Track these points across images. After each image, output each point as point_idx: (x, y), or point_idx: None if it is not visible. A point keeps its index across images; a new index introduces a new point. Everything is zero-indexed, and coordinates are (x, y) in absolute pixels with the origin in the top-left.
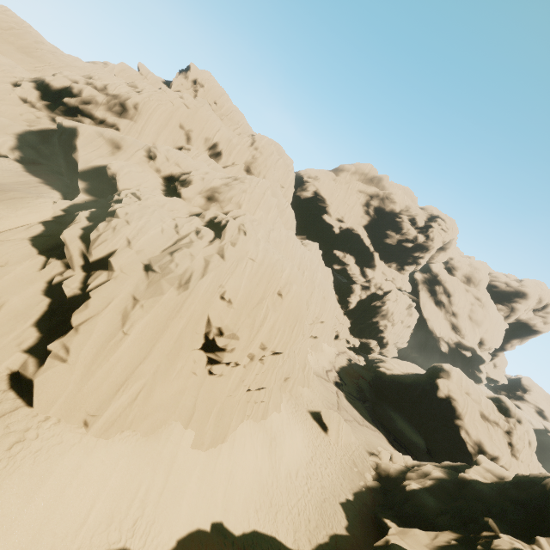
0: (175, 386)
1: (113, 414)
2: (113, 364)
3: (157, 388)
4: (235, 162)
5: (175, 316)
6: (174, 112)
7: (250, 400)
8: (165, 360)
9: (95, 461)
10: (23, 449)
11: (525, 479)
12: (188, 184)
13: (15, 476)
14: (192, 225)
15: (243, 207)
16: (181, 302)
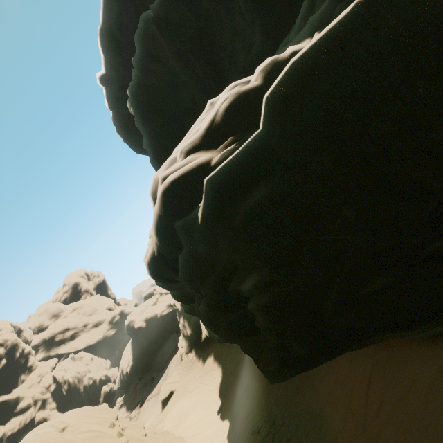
0: None
1: None
2: None
3: None
4: None
5: None
6: None
7: (153, 437)
8: None
9: None
10: None
11: None
12: None
13: None
14: None
15: None
16: None
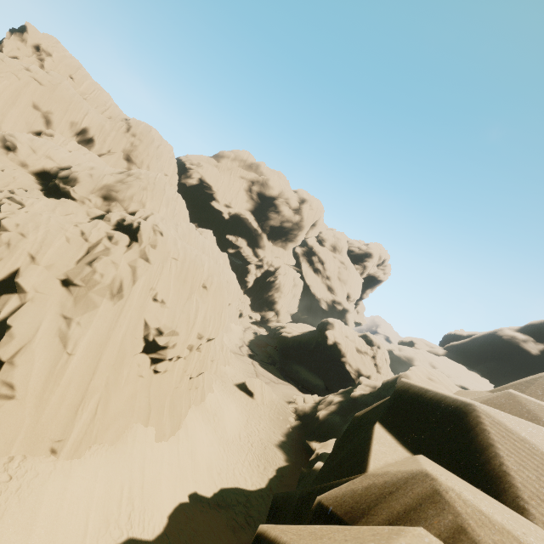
0: (126, 392)
1: (80, 433)
2: (66, 387)
3: (112, 399)
4: (111, 150)
5: (115, 326)
6: (23, 88)
7: (192, 387)
8: (112, 371)
9: (76, 479)
10: (2, 492)
11: (388, 382)
12: (74, 182)
13: (6, 518)
14: (100, 230)
15: (148, 206)
16: (119, 311)
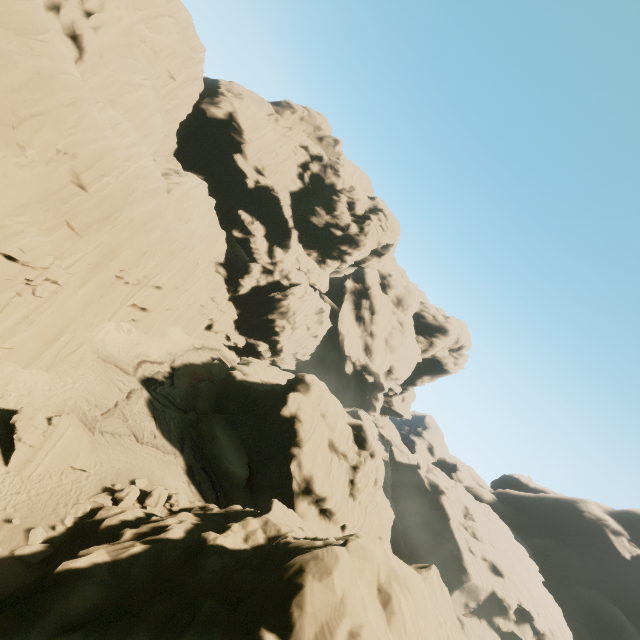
0: None
1: None
2: None
3: None
4: None
5: None
6: None
7: None
8: None
9: None
10: None
11: (283, 549)
12: None
13: None
14: None
15: None
16: None
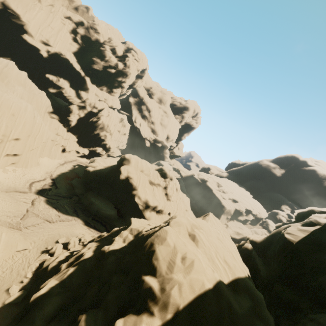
0: None
1: None
2: None
3: None
4: None
5: None
6: None
7: None
8: None
9: None
10: None
11: (141, 239)
12: None
13: None
14: None
15: None
16: None
